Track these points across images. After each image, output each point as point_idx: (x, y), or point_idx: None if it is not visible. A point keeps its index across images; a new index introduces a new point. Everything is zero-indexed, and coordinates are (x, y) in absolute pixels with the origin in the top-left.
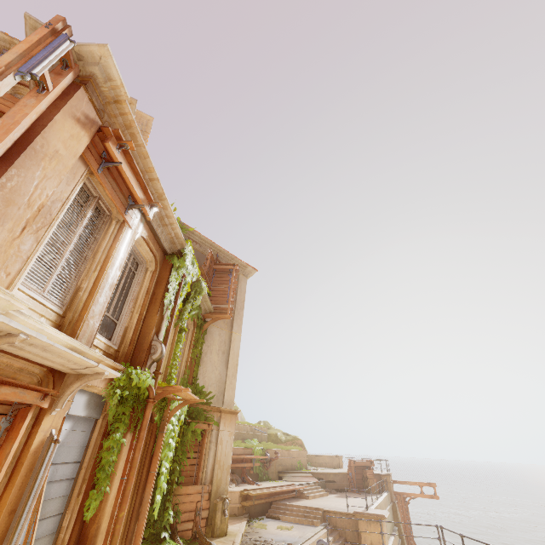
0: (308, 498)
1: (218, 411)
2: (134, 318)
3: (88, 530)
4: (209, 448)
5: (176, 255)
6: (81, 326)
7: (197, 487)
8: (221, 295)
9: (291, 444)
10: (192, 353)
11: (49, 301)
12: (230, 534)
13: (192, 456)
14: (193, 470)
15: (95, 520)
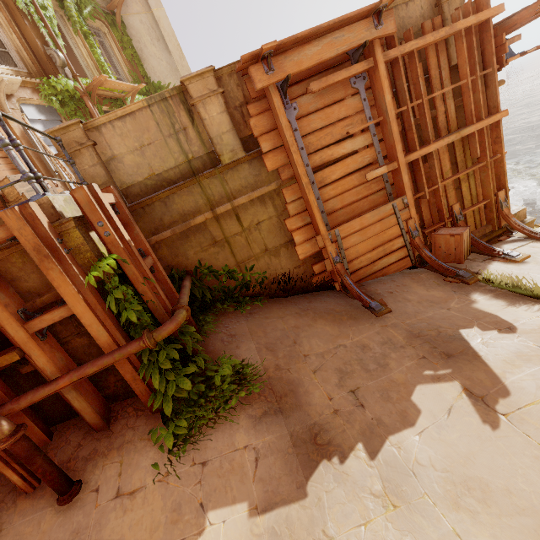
0: None
1: None
2: (15, 39)
3: None
4: None
5: None
6: None
7: None
8: None
9: None
10: (126, 57)
11: None
12: None
13: None
14: None
15: None
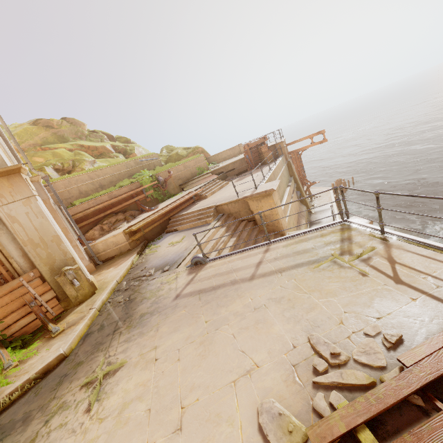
0: (207, 197)
1: None
2: None
3: None
4: None
5: None
6: None
7: (7, 286)
8: None
9: (193, 155)
10: None
11: None
12: (102, 288)
13: None
14: None
15: None
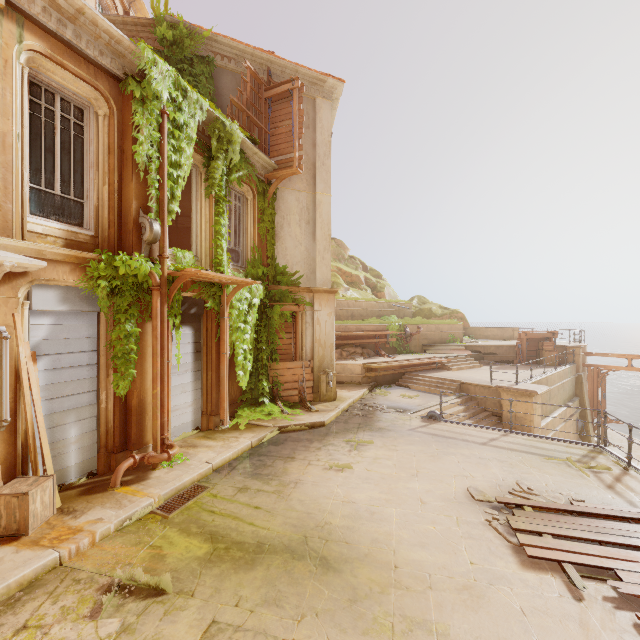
0: (451, 370)
1: (309, 292)
2: (104, 191)
3: (130, 402)
4: (304, 328)
5: (134, 78)
6: None
7: (296, 363)
8: (284, 139)
9: (448, 317)
10: (258, 230)
11: None
12: (340, 400)
13: (285, 337)
14: (291, 349)
15: (134, 395)
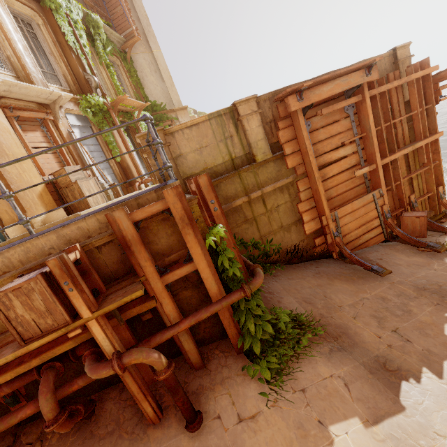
0: None
1: (173, 112)
2: (63, 67)
3: (123, 165)
4: None
5: None
6: (31, 79)
7: None
8: (122, 20)
9: None
10: (132, 82)
11: (2, 71)
12: None
13: None
14: None
15: (124, 162)
